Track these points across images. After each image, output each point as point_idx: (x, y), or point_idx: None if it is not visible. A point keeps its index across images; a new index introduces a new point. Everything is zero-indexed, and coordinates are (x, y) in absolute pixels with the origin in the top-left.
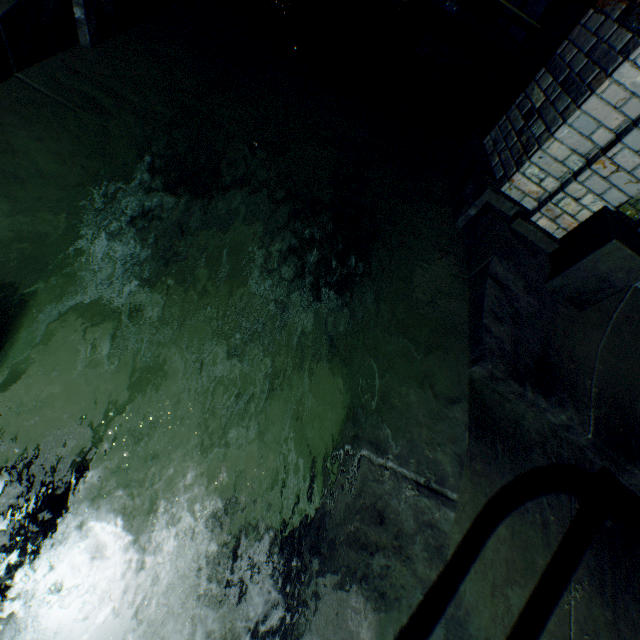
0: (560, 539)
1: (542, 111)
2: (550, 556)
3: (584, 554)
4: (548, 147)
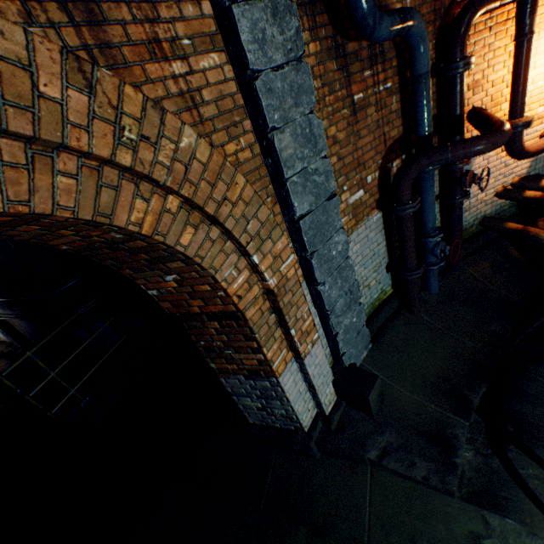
0: (540, 469)
1: (268, 406)
2: None
3: (540, 455)
4: (298, 412)
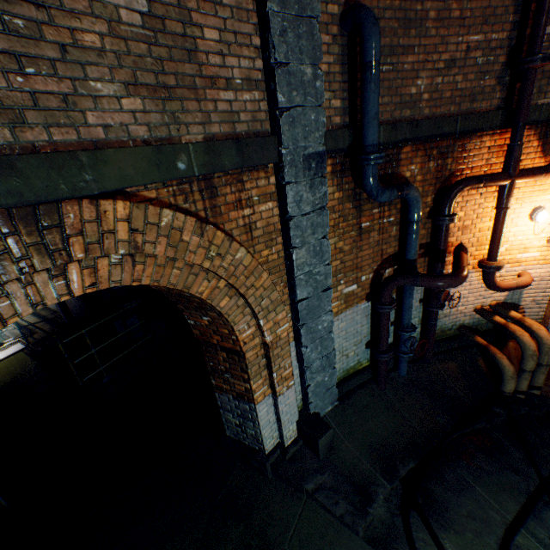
0: (429, 536)
1: (244, 425)
2: (435, 548)
3: (433, 525)
4: (264, 436)
